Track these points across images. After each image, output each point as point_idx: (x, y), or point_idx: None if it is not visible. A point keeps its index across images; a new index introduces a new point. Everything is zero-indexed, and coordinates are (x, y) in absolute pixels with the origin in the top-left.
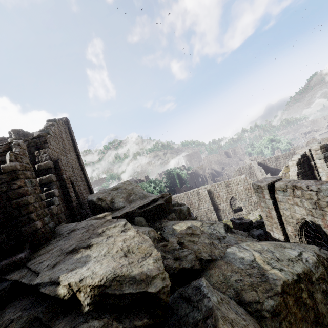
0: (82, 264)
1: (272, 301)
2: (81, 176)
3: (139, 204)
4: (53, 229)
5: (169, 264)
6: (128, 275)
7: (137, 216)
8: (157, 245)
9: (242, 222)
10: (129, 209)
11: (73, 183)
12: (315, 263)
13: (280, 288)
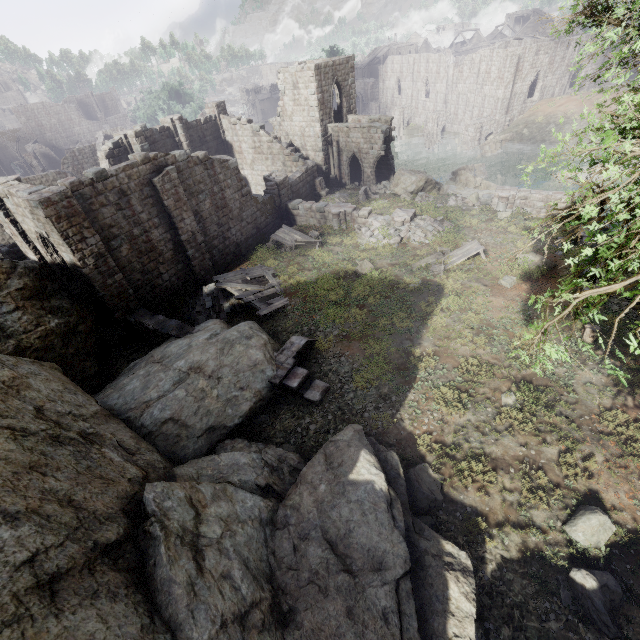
0: None
1: None
2: None
3: None
4: None
5: None
6: None
7: None
8: None
9: (13, 249)
10: None
11: None
12: None
13: None
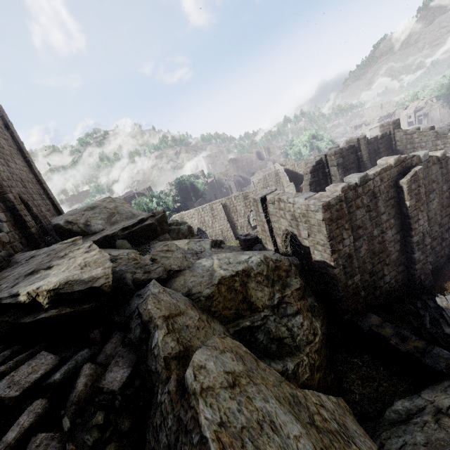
0: (41, 280)
1: (209, 290)
2: (39, 193)
3: (122, 226)
4: (6, 258)
5: (138, 277)
6: (79, 280)
7: (120, 239)
8: (130, 263)
9: (247, 238)
10: (110, 232)
11: (28, 204)
12: (259, 263)
13: (217, 281)
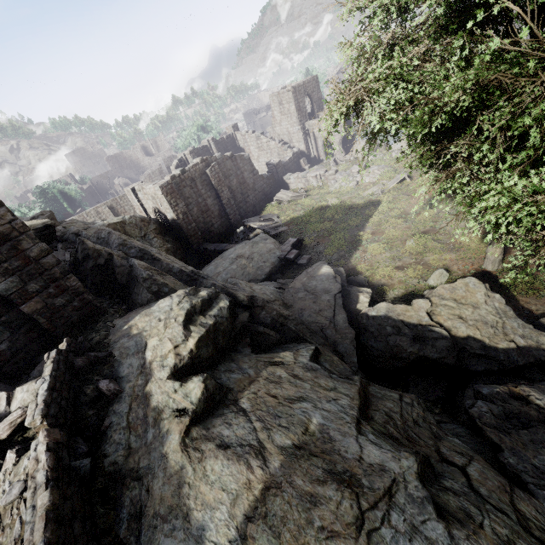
0: None
1: None
2: None
3: None
4: None
5: (59, 234)
6: (37, 224)
7: None
8: None
9: None
10: None
11: None
12: (130, 218)
13: (107, 225)
